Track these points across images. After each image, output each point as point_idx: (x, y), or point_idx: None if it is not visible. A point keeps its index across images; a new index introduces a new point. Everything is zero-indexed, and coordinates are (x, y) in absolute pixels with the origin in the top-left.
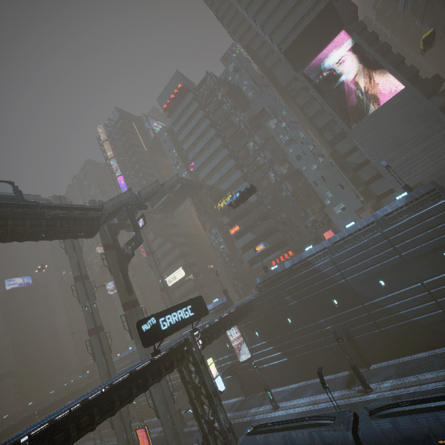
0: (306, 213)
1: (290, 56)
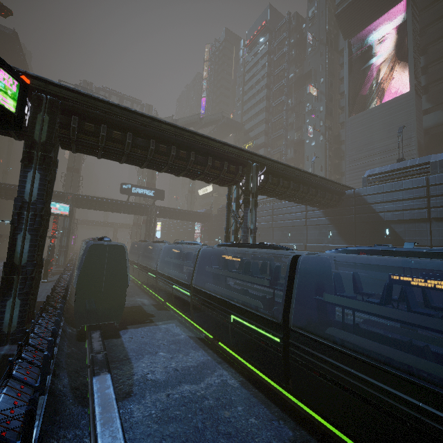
0: None
1: (343, 20)
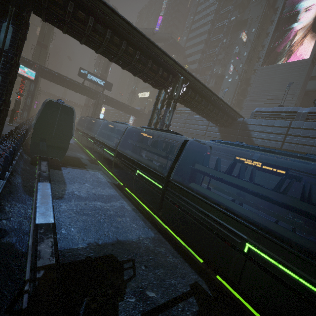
0: None
1: None
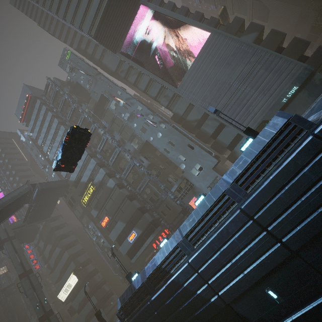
0: (170, 181)
1: (103, 39)
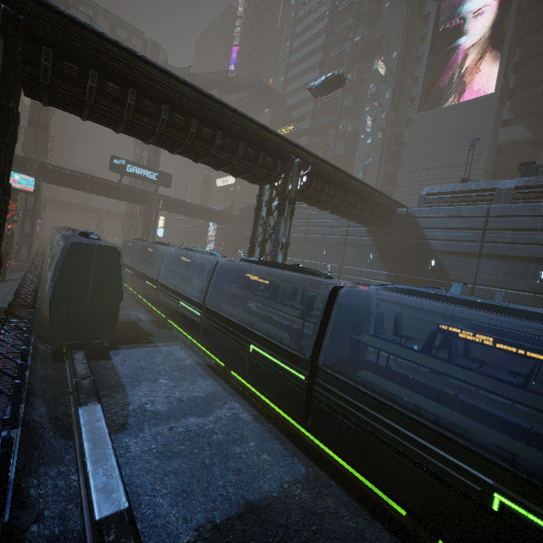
0: None
1: None
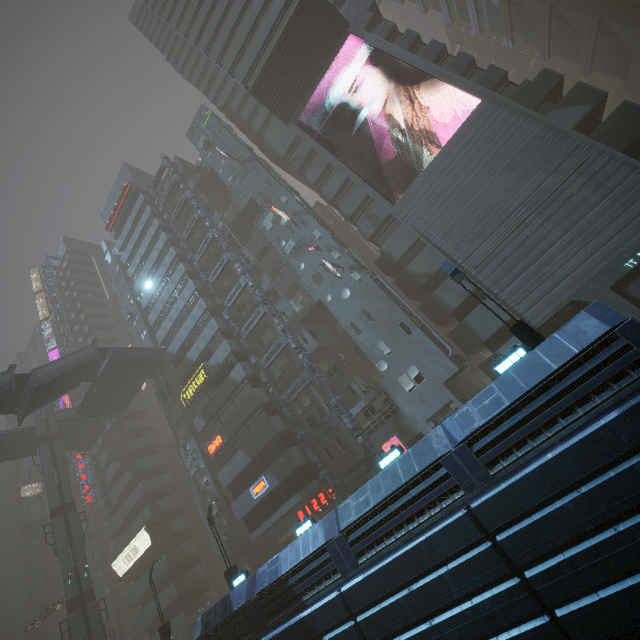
0: (353, 391)
1: (268, 96)
